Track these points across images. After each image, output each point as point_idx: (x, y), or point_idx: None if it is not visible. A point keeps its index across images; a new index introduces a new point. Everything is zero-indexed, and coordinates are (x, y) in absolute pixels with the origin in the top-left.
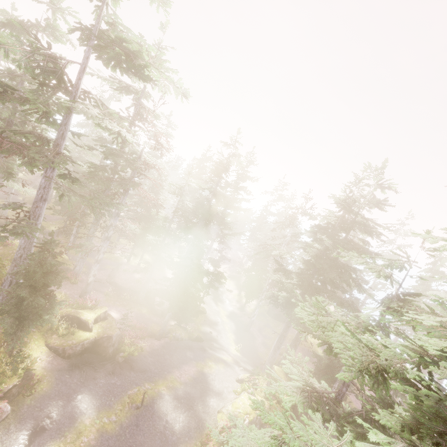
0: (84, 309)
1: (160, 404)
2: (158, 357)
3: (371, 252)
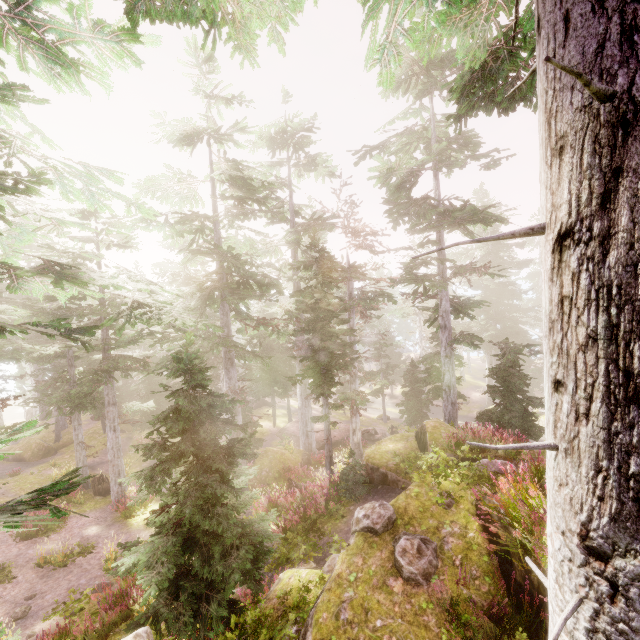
0: None
1: None
2: None
3: (526, 260)
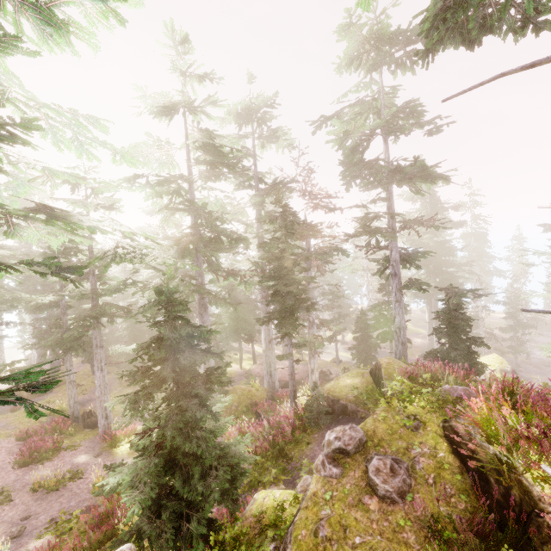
0: None
1: None
2: None
3: (461, 221)
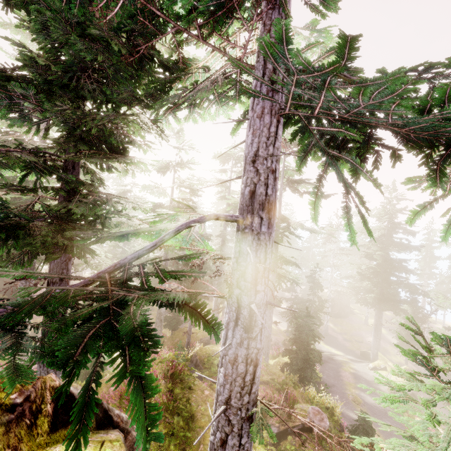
0: (274, 359)
1: (366, 399)
2: (324, 374)
3: (417, 246)
